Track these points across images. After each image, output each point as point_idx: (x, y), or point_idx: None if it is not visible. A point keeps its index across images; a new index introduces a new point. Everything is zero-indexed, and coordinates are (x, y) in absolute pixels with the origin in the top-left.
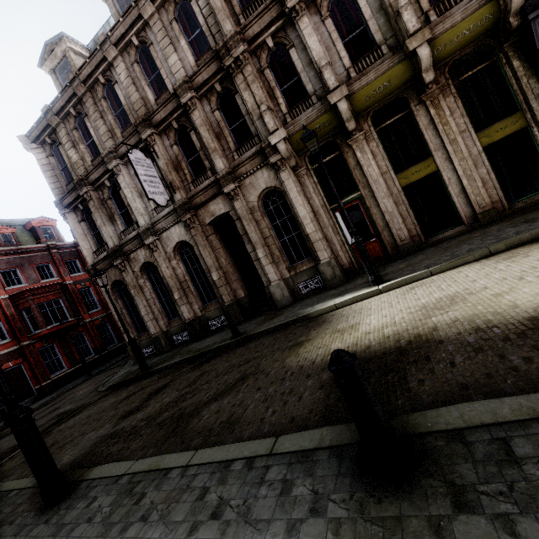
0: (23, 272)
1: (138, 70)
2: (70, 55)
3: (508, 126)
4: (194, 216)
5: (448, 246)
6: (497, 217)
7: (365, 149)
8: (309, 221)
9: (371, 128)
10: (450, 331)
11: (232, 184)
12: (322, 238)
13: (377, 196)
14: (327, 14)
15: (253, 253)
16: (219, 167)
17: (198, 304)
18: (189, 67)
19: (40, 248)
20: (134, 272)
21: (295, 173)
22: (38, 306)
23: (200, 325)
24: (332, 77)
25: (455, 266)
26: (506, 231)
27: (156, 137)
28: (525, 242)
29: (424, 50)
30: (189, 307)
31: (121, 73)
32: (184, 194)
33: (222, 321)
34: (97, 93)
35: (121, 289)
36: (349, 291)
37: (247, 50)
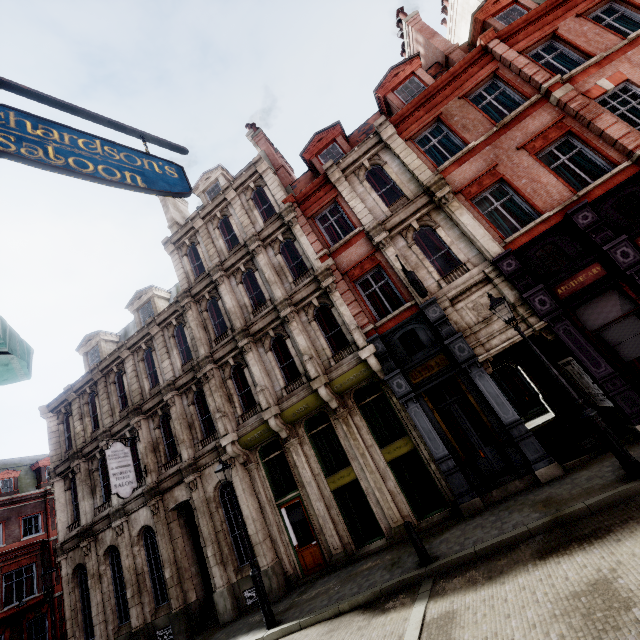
0: (6, 528)
1: (142, 366)
2: (101, 344)
3: (402, 446)
4: (160, 500)
5: (352, 573)
6: (406, 535)
7: (300, 452)
8: (251, 521)
9: (304, 434)
10: None
11: (192, 475)
12: (263, 541)
13: (311, 498)
14: (268, 349)
15: (205, 547)
16: (184, 457)
17: (150, 605)
18: (177, 369)
19: (36, 494)
20: (98, 555)
21: (245, 468)
22: (5, 575)
23: (147, 636)
24: (264, 400)
25: (317, 621)
26: (375, 574)
27: (142, 422)
28: (361, 605)
29: (322, 390)
30: (139, 610)
31: (129, 367)
32: (156, 477)
33: (171, 632)
34: (109, 379)
35: (83, 574)
36: (258, 626)
37: (214, 367)
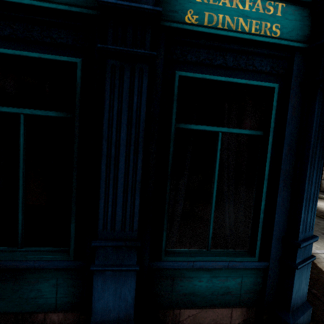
0: None
1: None
2: None
3: None
4: None
5: None
6: None
7: None
8: None
9: None
10: (321, 209)
11: None
12: None
13: None
14: None
15: None
16: None
17: None
18: None
19: None
20: None
21: None
22: None
23: None
24: None
25: None
26: None
27: None
28: None
29: None
30: None
31: None
32: None
33: None
34: None
35: None
36: None
37: None
